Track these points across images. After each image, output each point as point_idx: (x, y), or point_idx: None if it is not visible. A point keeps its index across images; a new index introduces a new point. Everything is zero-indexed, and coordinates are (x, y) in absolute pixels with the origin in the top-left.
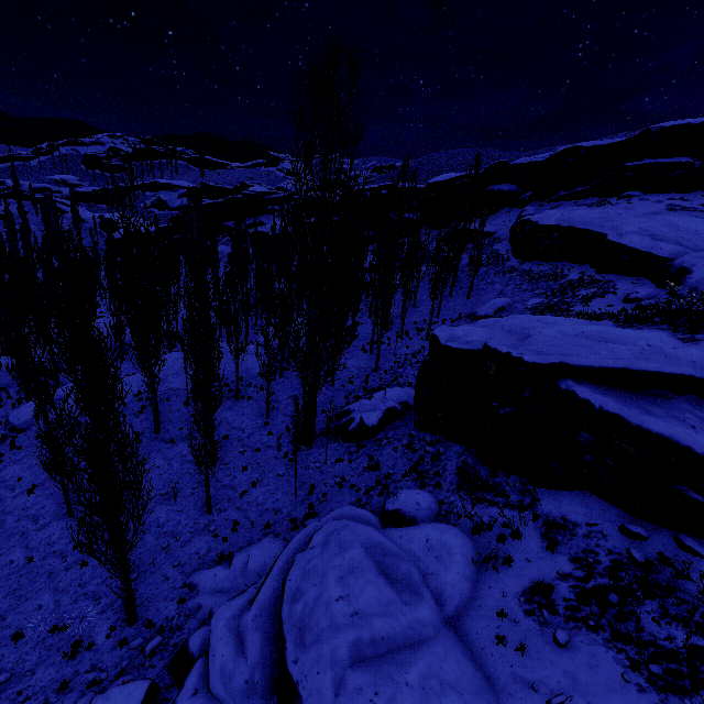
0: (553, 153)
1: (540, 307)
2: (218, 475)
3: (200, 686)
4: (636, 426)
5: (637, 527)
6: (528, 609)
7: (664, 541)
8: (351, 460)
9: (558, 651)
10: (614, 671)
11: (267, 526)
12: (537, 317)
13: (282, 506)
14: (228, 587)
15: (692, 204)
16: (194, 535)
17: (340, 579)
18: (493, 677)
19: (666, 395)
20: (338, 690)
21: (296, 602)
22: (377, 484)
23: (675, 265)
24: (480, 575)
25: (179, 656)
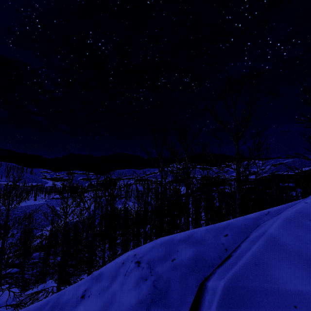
0: None
1: None
2: None
3: None
4: None
5: None
6: None
7: None
8: None
9: None
10: None
11: None
12: None
13: None
14: None
15: None
16: None
17: None
18: None
19: None
20: None
21: None
22: None
23: None
24: None
25: None
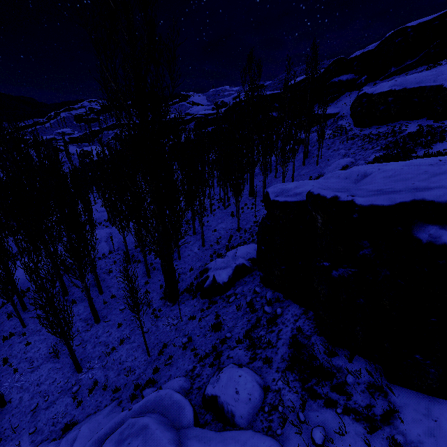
0: (382, 39)
1: (381, 159)
2: (98, 332)
3: None
4: None
5: None
6: None
7: None
8: (201, 317)
9: None
10: None
11: (116, 390)
12: (377, 164)
13: (136, 366)
14: None
15: None
16: (60, 395)
17: None
18: None
19: None
20: None
21: None
22: (212, 350)
23: None
24: None
25: None
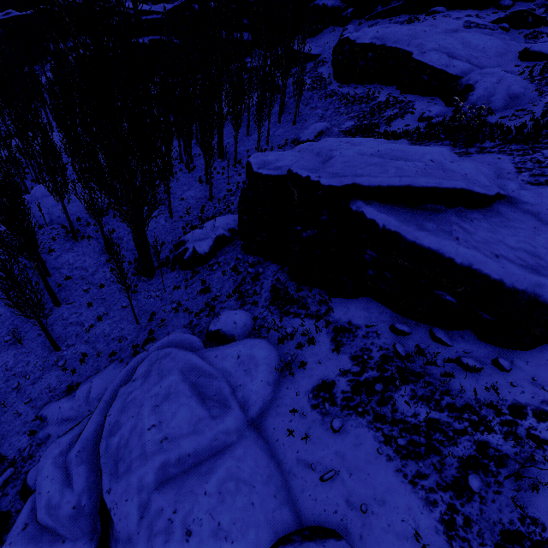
0: None
1: (352, 130)
2: (64, 315)
3: (30, 520)
4: (411, 242)
5: (403, 326)
6: (314, 404)
7: (422, 335)
8: (187, 286)
9: (333, 436)
10: (372, 447)
11: (112, 354)
12: (346, 139)
13: (126, 334)
14: (73, 416)
15: (484, 21)
16: (44, 372)
17: (155, 408)
18: (283, 462)
19: (439, 209)
20: (143, 513)
21: (113, 436)
22: (206, 307)
23: (463, 83)
24: (280, 379)
25: (22, 488)
